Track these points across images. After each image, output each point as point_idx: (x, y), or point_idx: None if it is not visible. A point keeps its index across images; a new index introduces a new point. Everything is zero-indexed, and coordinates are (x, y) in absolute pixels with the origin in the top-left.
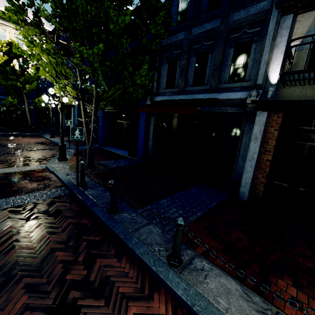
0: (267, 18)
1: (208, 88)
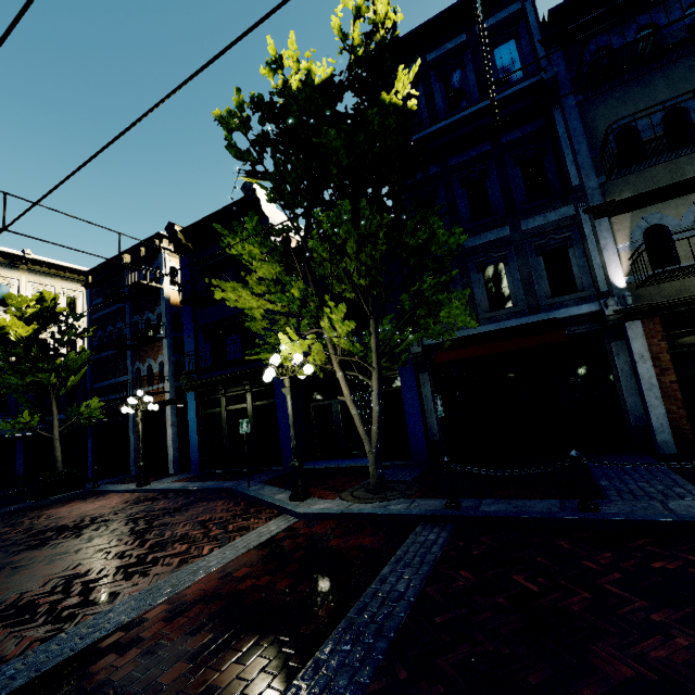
0: (576, 223)
1: (523, 309)
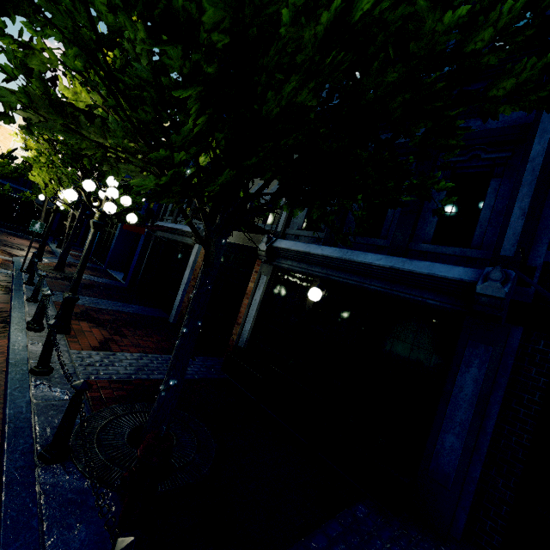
0: None
1: None
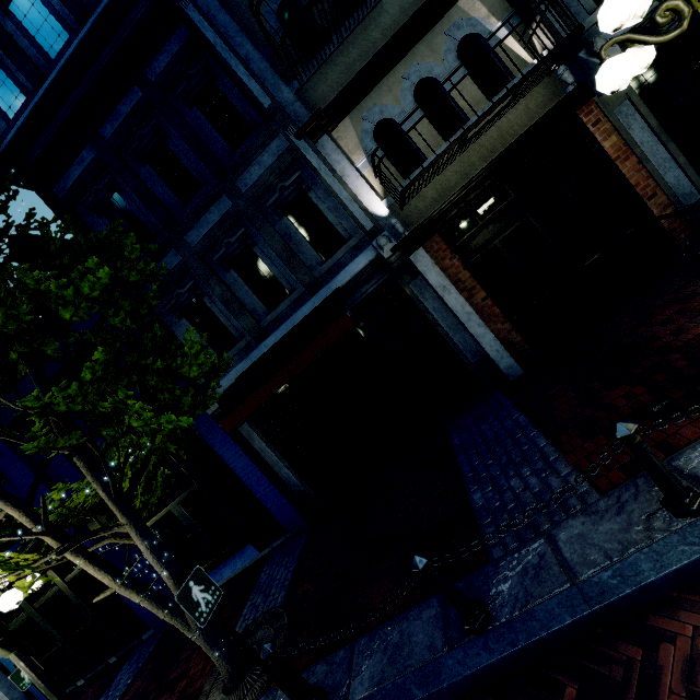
0: (297, 156)
1: (302, 291)
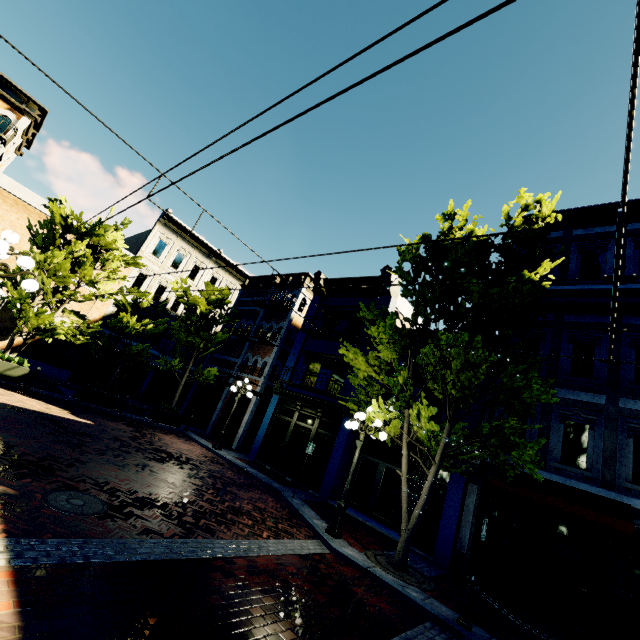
0: None
1: (596, 477)
